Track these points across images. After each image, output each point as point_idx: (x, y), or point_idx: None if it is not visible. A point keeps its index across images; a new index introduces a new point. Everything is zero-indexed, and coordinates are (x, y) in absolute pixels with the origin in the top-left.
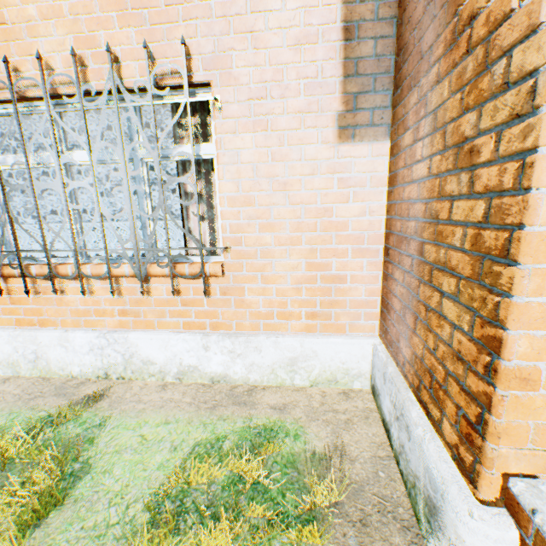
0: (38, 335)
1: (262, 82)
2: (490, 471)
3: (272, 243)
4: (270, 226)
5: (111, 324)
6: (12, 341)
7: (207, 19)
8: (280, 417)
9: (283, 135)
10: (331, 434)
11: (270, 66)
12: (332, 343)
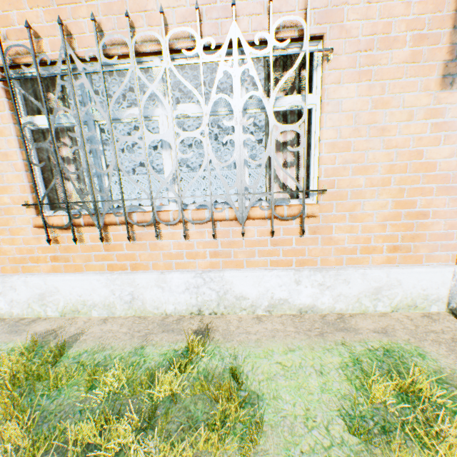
0: (136, 278)
1: (371, 34)
2: None
3: (362, 185)
4: (364, 169)
5: (202, 265)
6: (109, 285)
7: None
8: (390, 340)
9: (385, 84)
10: (450, 352)
11: (379, 19)
12: (415, 272)
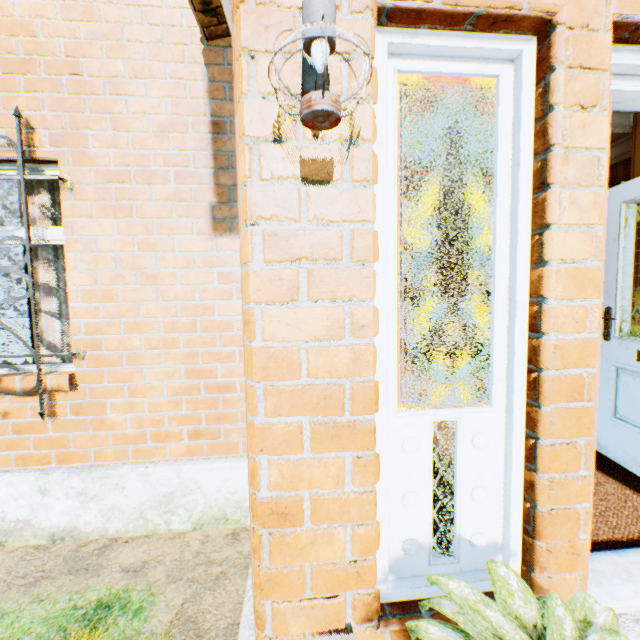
0: None
1: (125, 165)
2: (273, 635)
3: (143, 346)
4: (138, 326)
5: None
6: None
7: (58, 94)
8: (129, 584)
9: (152, 223)
10: (189, 599)
11: (134, 149)
12: (218, 468)
